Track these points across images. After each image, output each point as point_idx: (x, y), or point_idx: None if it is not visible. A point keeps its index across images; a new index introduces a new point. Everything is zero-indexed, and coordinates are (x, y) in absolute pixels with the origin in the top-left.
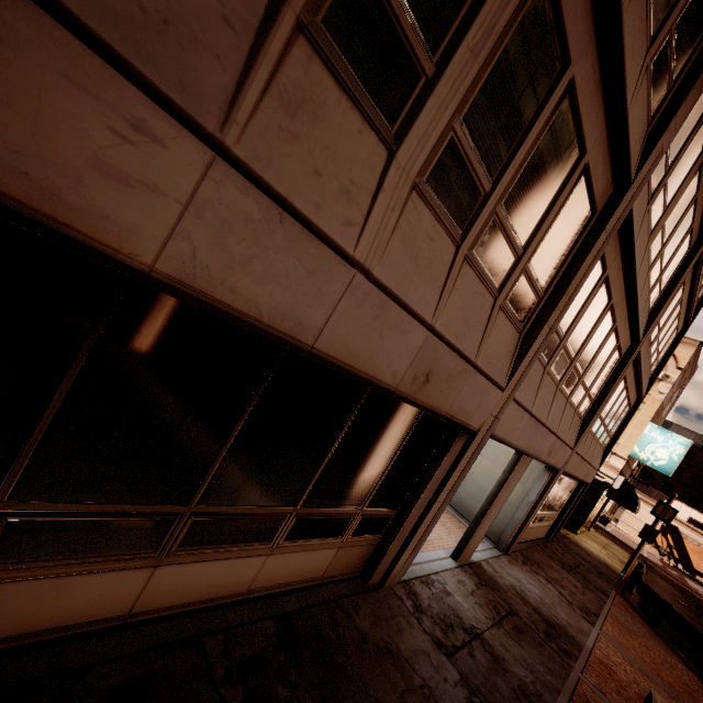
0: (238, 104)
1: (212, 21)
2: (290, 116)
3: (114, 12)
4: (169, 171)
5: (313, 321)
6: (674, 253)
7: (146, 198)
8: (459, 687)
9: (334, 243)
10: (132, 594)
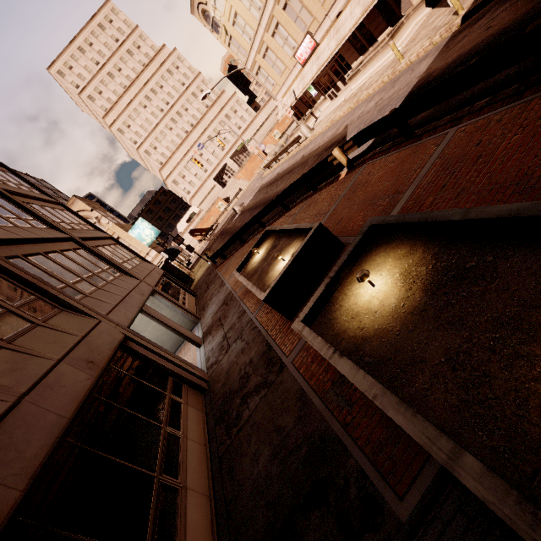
0: None
1: None
2: None
3: None
4: None
5: (54, 419)
6: (5, 208)
7: None
8: (237, 342)
9: (5, 412)
10: (199, 496)
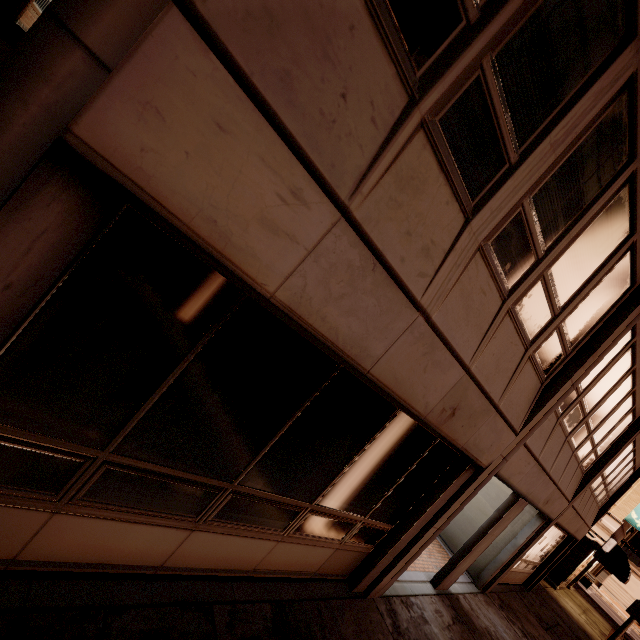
0: (366, 180)
1: (364, 120)
2: (399, 190)
3: (303, 115)
4: (306, 226)
5: (375, 350)
6: None
7: (285, 244)
8: None
9: (408, 290)
10: (168, 550)
